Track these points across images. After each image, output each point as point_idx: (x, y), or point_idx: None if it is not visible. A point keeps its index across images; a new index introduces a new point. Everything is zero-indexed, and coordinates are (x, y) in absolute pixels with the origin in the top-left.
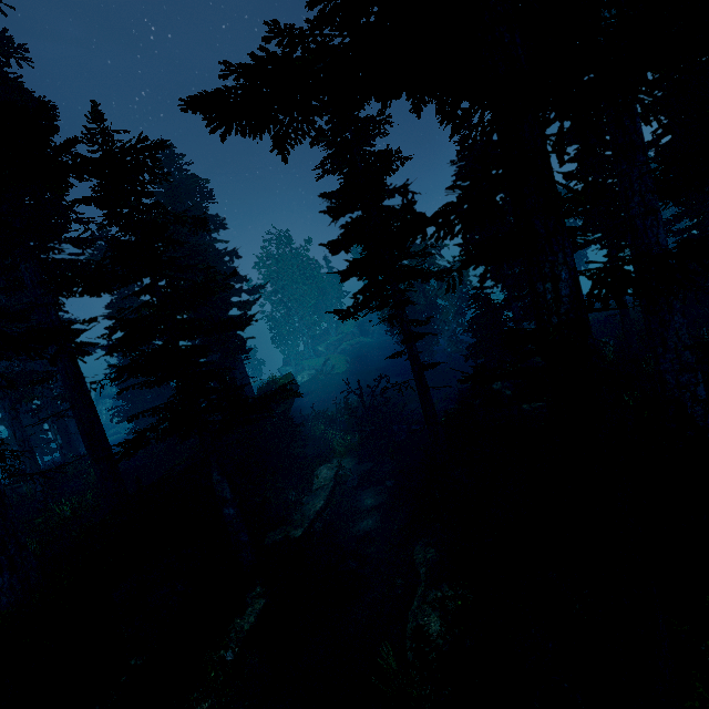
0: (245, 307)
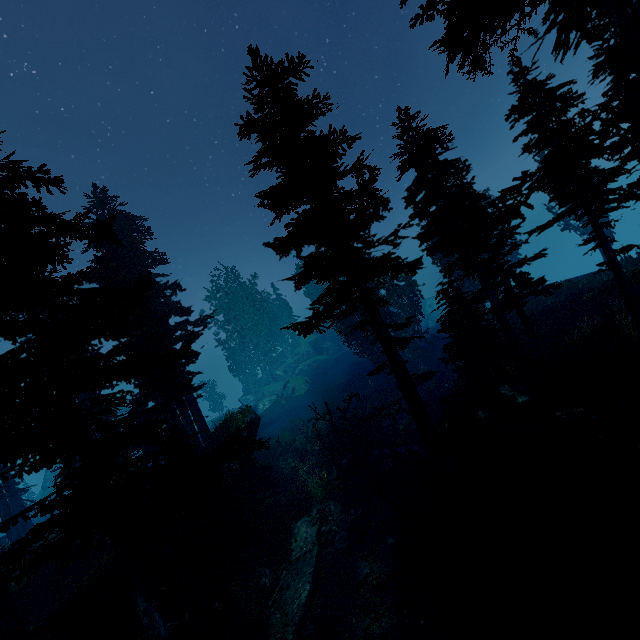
0: (188, 339)
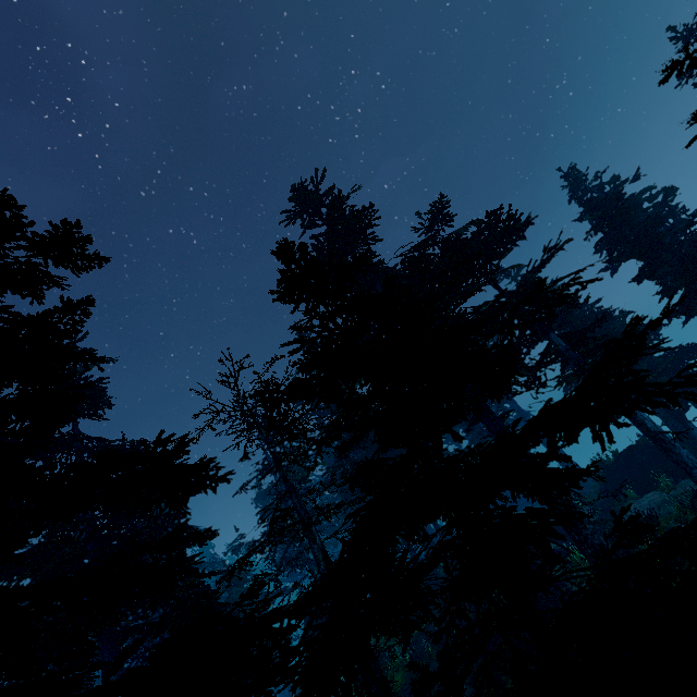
0: None
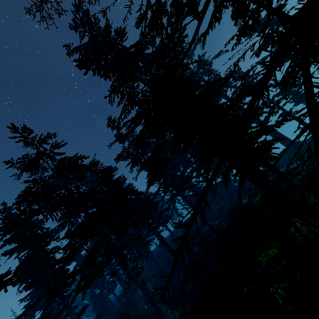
0: None
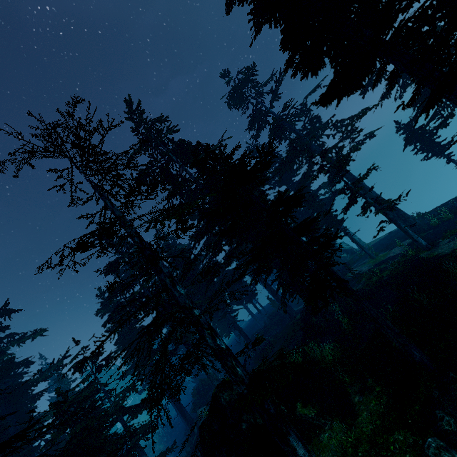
0: None
